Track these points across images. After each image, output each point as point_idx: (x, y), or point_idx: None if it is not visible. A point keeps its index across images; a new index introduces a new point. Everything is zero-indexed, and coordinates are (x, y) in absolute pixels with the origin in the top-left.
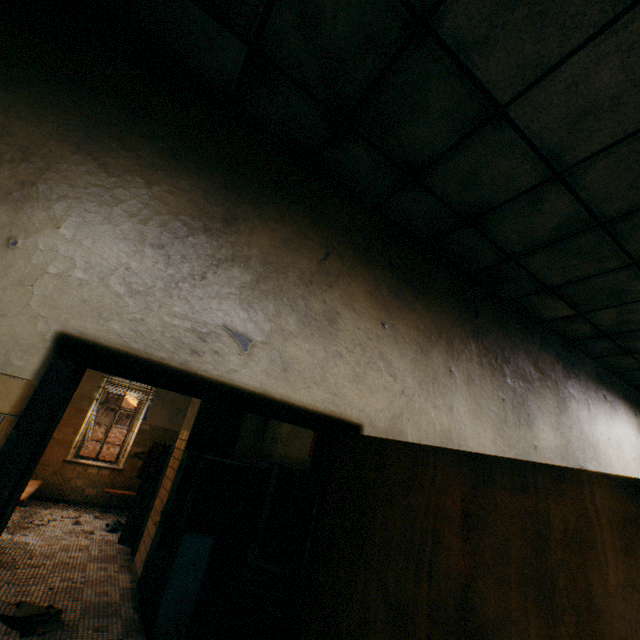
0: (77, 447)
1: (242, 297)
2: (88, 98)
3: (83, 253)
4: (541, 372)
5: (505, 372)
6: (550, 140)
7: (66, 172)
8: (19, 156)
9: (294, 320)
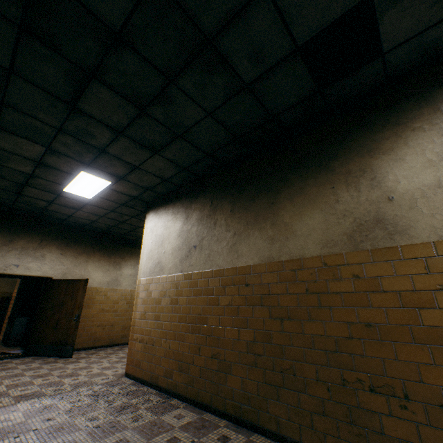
0: None
1: (17, 257)
2: None
3: None
4: (131, 254)
5: (112, 257)
6: (86, 218)
7: None
8: None
9: (32, 259)
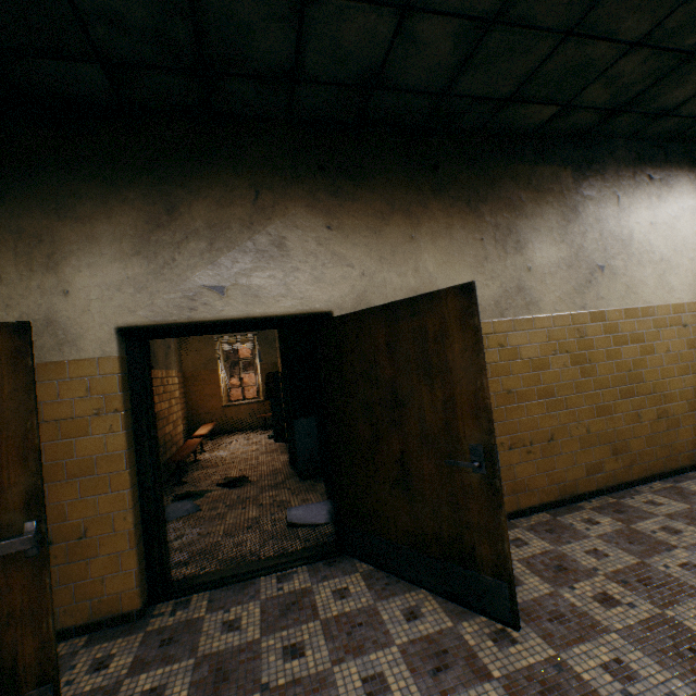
0: (227, 396)
1: (205, 261)
2: (41, 176)
3: (101, 280)
4: (537, 191)
5: (482, 212)
6: None
7: (63, 236)
8: (37, 241)
9: (250, 260)
